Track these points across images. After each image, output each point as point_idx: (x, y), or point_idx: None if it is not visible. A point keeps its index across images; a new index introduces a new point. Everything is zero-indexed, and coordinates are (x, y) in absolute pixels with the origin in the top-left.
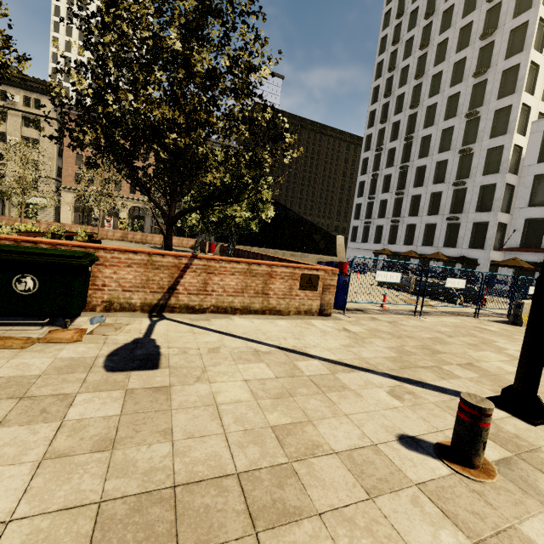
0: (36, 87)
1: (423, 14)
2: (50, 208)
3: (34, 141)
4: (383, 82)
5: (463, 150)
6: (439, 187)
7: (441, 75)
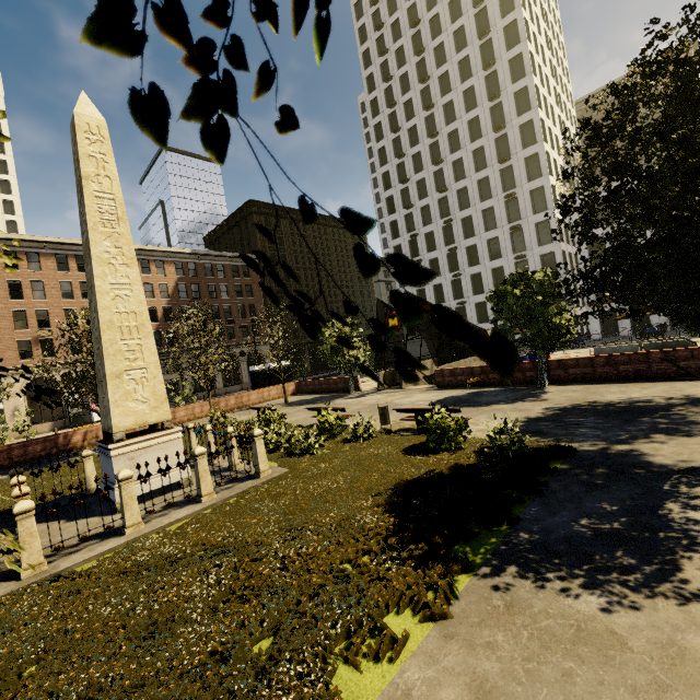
0: None
1: (420, 105)
2: None
3: None
4: (393, 169)
5: (515, 227)
6: (498, 263)
7: (461, 161)
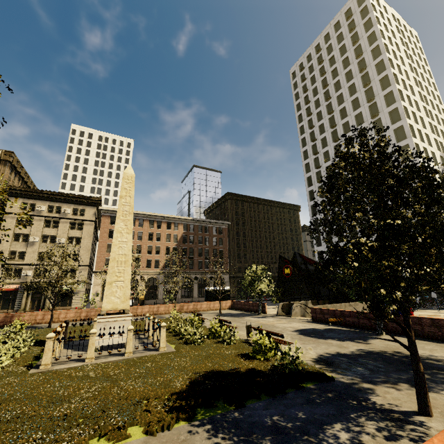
0: (83, 201)
1: (331, 140)
2: (83, 291)
3: (76, 239)
4: (314, 174)
5: None
6: None
7: None
